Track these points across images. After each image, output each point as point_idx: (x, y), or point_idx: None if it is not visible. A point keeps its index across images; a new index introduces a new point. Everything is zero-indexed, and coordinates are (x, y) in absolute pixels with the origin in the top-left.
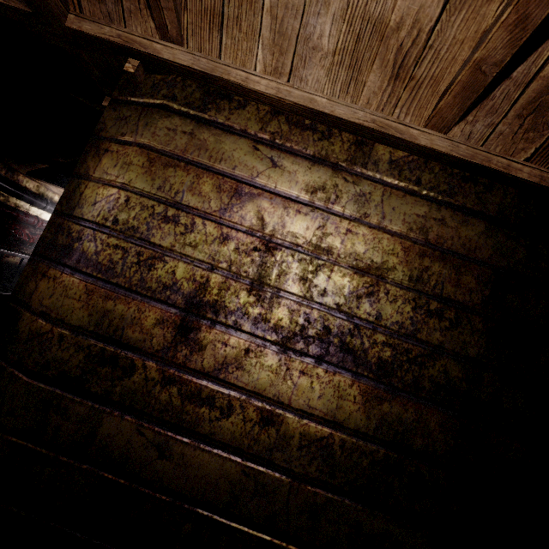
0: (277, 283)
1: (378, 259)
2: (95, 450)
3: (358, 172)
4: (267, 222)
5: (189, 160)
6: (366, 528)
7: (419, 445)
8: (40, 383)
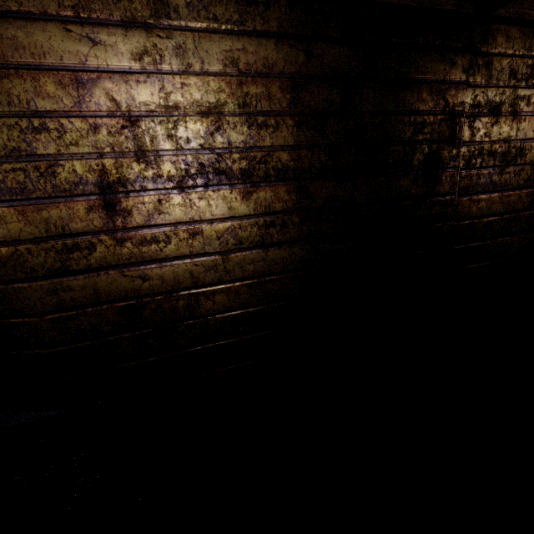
0: (153, 147)
1: (213, 100)
2: (105, 297)
3: (167, 25)
4: (119, 101)
5: (15, 66)
6: (268, 258)
7: (279, 207)
8: (39, 282)
